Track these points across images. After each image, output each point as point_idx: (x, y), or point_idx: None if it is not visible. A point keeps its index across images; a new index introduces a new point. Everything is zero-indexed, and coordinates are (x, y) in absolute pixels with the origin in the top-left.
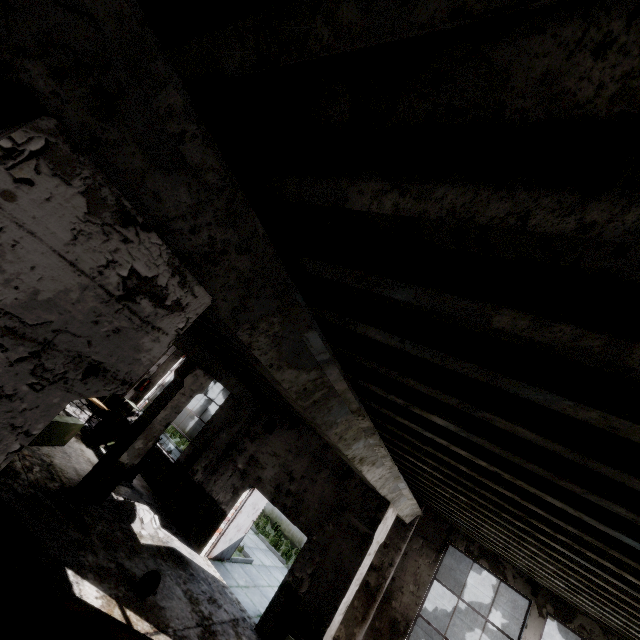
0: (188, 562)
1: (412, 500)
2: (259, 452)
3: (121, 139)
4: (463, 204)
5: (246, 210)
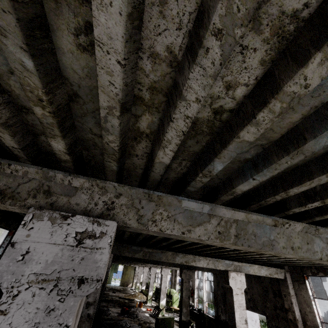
0: None
1: (253, 265)
2: None
3: None
4: None
5: None
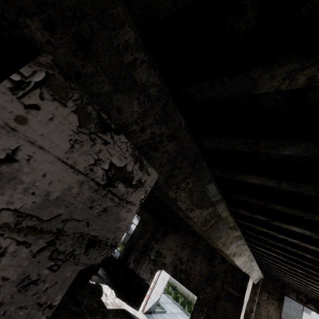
0: (133, 317)
1: (259, 271)
2: (161, 248)
3: (94, 71)
4: None
5: (174, 110)
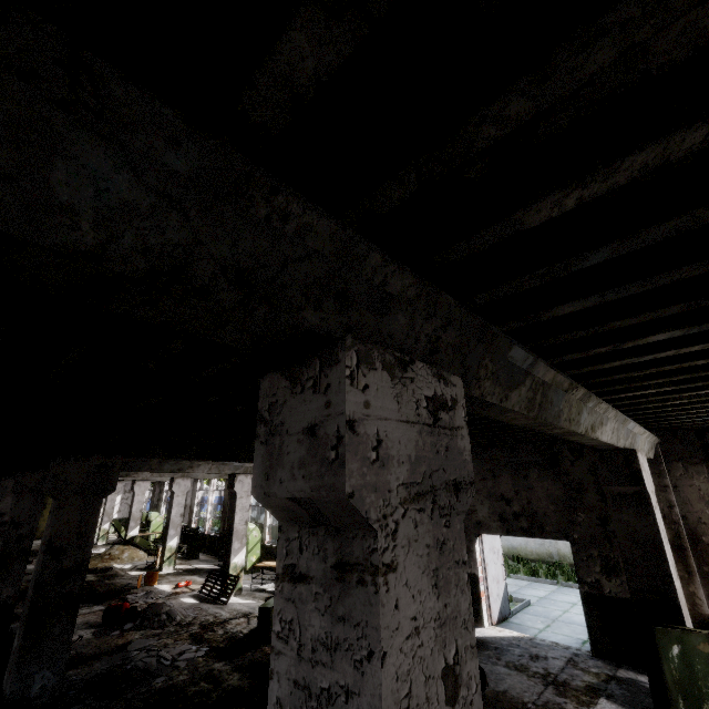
0: (482, 640)
1: (645, 433)
2: None
3: (358, 315)
4: (655, 156)
5: (439, 295)
